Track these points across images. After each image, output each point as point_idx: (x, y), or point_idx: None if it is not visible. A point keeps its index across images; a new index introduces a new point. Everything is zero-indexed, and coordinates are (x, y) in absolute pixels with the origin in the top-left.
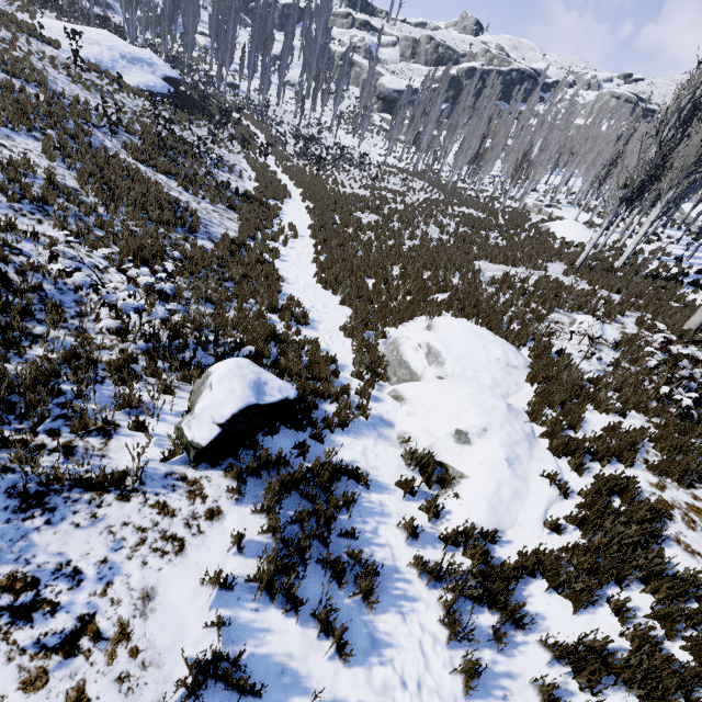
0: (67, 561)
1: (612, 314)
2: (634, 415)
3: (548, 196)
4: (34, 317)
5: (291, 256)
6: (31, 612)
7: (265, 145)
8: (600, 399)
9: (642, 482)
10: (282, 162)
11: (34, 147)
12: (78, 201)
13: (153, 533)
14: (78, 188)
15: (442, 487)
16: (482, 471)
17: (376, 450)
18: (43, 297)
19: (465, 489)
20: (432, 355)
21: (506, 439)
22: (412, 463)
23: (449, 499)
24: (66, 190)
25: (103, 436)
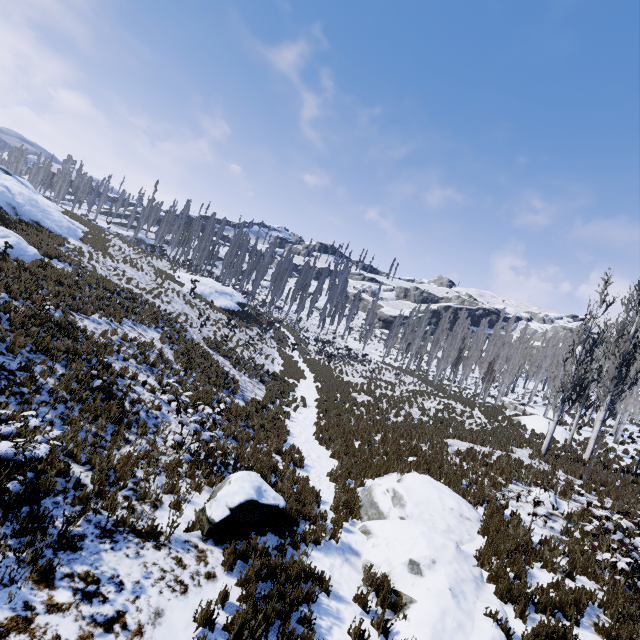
0: (118, 574)
1: (567, 491)
2: (585, 580)
3: (527, 398)
4: (130, 429)
5: (298, 418)
6: (92, 597)
7: (294, 344)
8: (546, 557)
9: None
10: (303, 355)
11: (156, 336)
12: (171, 367)
13: (170, 575)
14: (173, 360)
15: (395, 612)
16: (428, 595)
17: (342, 569)
18: (137, 419)
19: (413, 612)
20: (396, 498)
21: (453, 574)
22: (369, 581)
23: (398, 621)
24: (167, 360)
25: (153, 506)
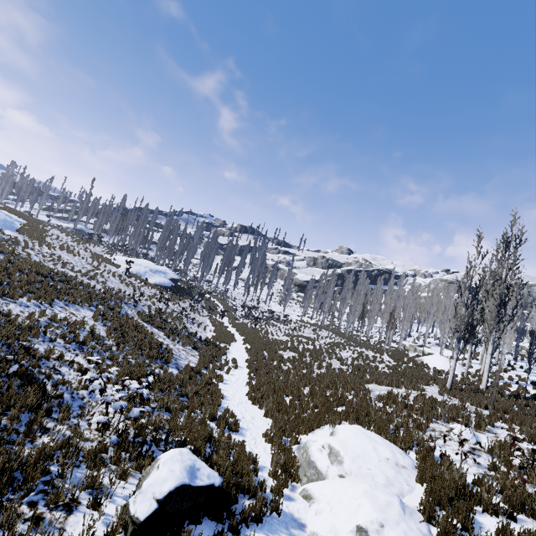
0: None
1: (481, 424)
2: (525, 519)
3: (421, 340)
4: (50, 415)
5: (231, 380)
6: None
7: (223, 311)
8: (484, 499)
9: None
10: (232, 321)
11: (89, 314)
12: (103, 343)
13: None
14: (105, 336)
15: None
16: None
17: None
18: (60, 402)
19: None
20: (333, 455)
21: None
22: None
23: None
24: (99, 337)
25: (66, 510)
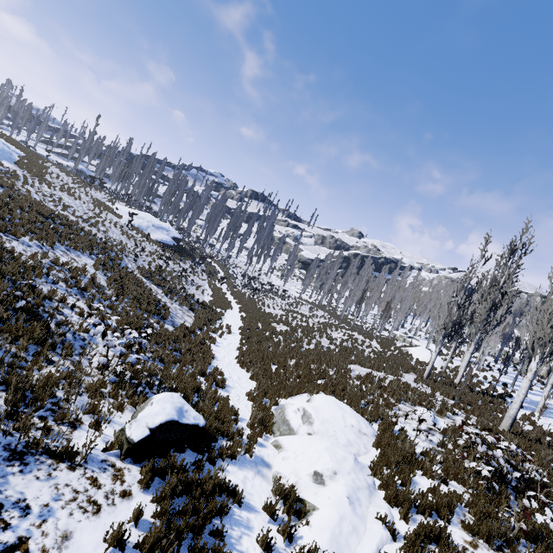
0: (24, 498)
1: (443, 410)
2: (455, 484)
3: (413, 332)
4: (55, 350)
5: (223, 343)
6: None
7: (223, 277)
8: (426, 466)
9: (458, 537)
10: (231, 288)
11: (90, 262)
12: (103, 292)
13: (82, 496)
14: (105, 285)
15: (299, 519)
16: (328, 503)
17: (254, 481)
18: (63, 340)
19: (315, 518)
20: (306, 417)
21: (351, 483)
22: (278, 492)
23: (302, 527)
24: (99, 285)
25: (71, 427)
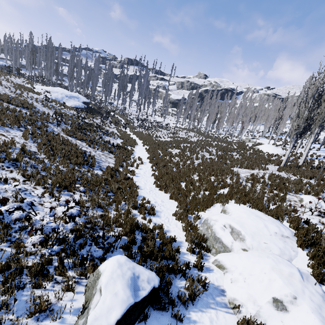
0: None
1: (319, 193)
2: None
3: (249, 134)
4: None
5: (140, 173)
6: None
7: (125, 124)
8: None
9: None
10: (132, 130)
11: (19, 134)
12: (35, 158)
13: None
14: (36, 151)
15: None
16: None
17: (219, 320)
18: (0, 219)
19: None
20: (235, 233)
21: (312, 304)
22: None
23: None
24: (29, 153)
25: None
